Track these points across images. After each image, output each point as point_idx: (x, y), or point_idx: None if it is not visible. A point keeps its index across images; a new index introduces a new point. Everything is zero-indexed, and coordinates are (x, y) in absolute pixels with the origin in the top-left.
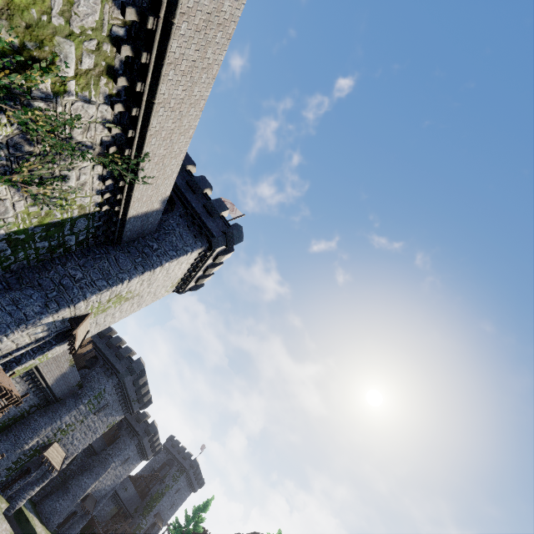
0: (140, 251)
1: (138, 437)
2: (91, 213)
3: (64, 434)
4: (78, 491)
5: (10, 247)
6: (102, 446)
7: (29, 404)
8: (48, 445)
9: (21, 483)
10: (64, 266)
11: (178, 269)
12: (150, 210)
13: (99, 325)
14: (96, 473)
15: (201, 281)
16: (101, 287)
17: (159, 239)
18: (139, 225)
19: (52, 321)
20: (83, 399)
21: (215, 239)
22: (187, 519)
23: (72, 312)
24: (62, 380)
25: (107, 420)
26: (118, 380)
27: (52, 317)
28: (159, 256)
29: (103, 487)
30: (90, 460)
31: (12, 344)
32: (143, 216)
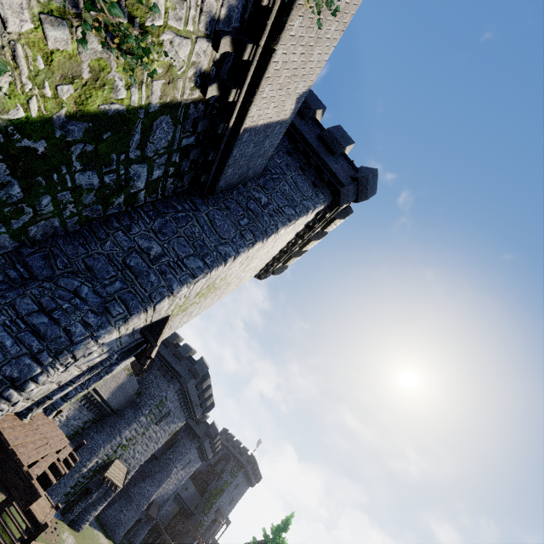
0: (243, 207)
1: (199, 440)
2: (182, 103)
3: (125, 449)
4: (141, 501)
5: (16, 177)
6: (161, 451)
7: (83, 420)
8: (109, 463)
9: (82, 505)
10: (128, 232)
11: (282, 242)
12: (275, 118)
13: (171, 329)
14: (158, 480)
15: (292, 261)
16: (194, 270)
17: (267, 188)
18: (248, 155)
19: (115, 338)
20: (142, 409)
21: (345, 188)
22: (266, 540)
23: (147, 318)
24: (119, 391)
25: (168, 428)
26: (180, 385)
27: (118, 331)
28: (272, 216)
29: (165, 492)
30: (150, 465)
31: (48, 385)
32: (260, 131)
